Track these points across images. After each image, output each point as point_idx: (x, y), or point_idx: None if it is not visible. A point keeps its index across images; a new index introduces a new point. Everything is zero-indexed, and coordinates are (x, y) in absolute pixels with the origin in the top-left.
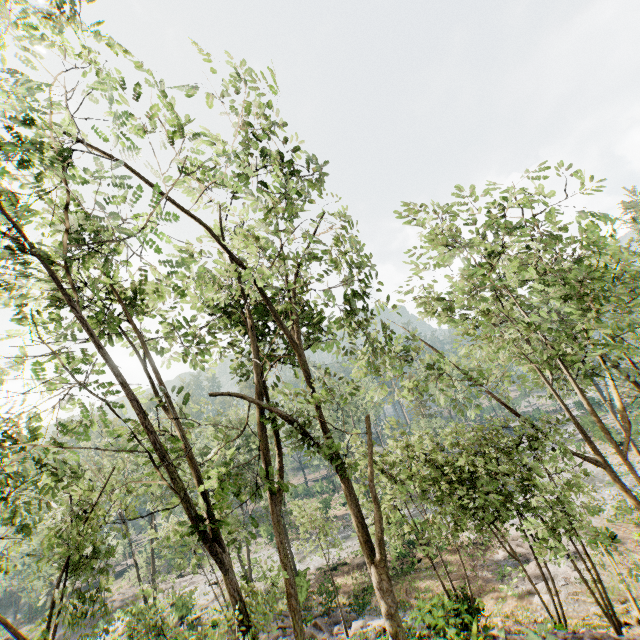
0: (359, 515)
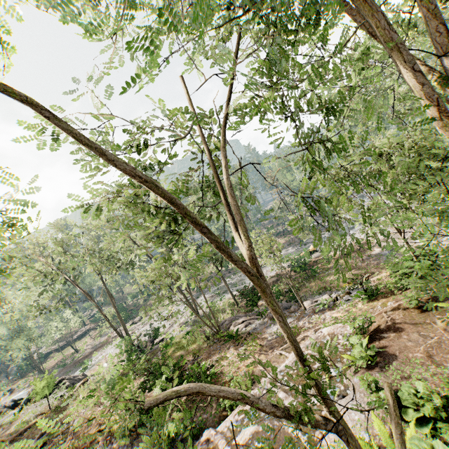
0: None
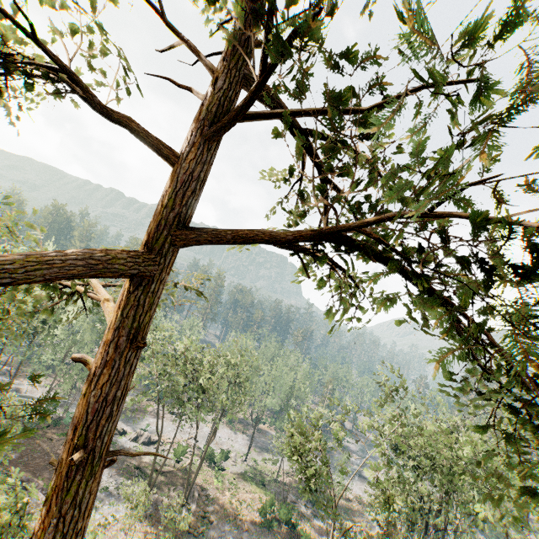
0: None
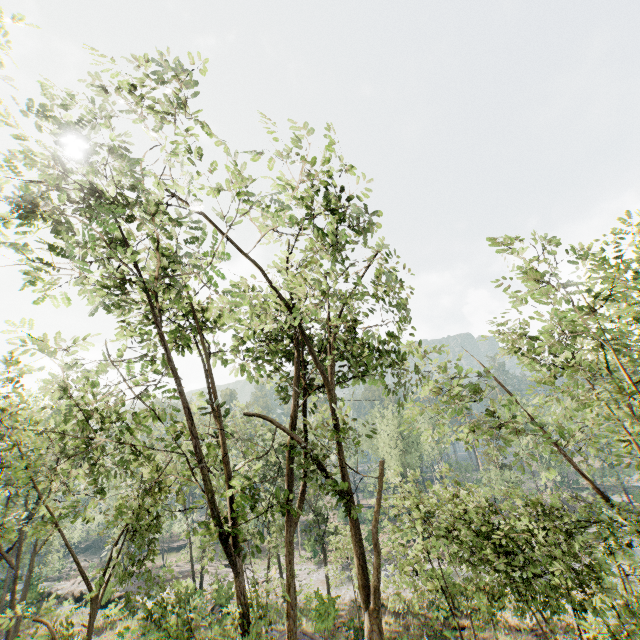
0: (362, 557)
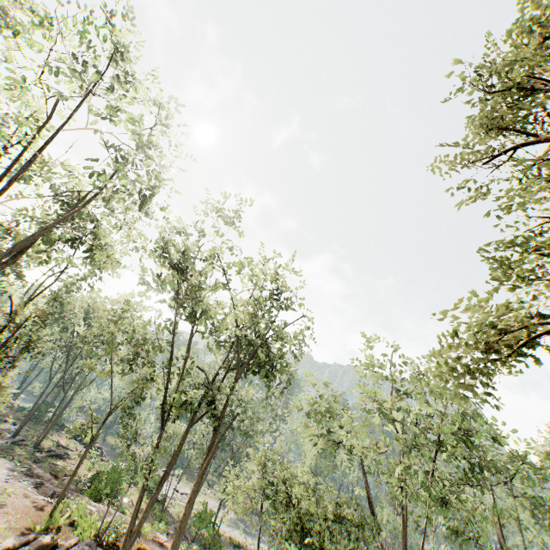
0: (211, 448)
